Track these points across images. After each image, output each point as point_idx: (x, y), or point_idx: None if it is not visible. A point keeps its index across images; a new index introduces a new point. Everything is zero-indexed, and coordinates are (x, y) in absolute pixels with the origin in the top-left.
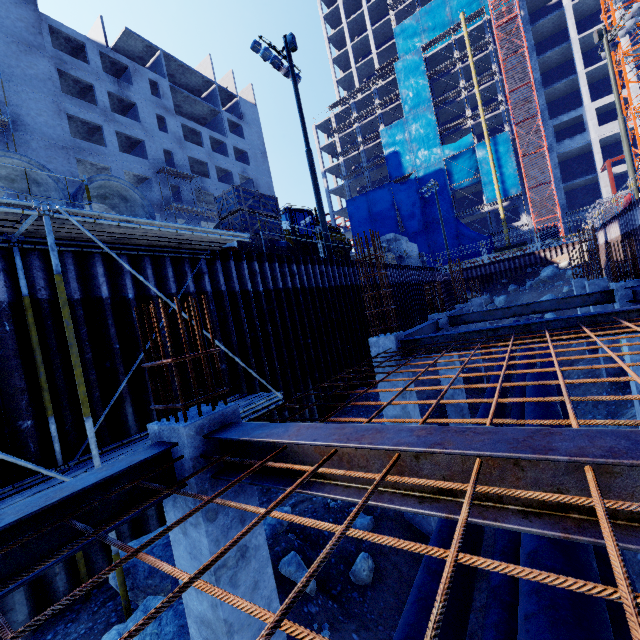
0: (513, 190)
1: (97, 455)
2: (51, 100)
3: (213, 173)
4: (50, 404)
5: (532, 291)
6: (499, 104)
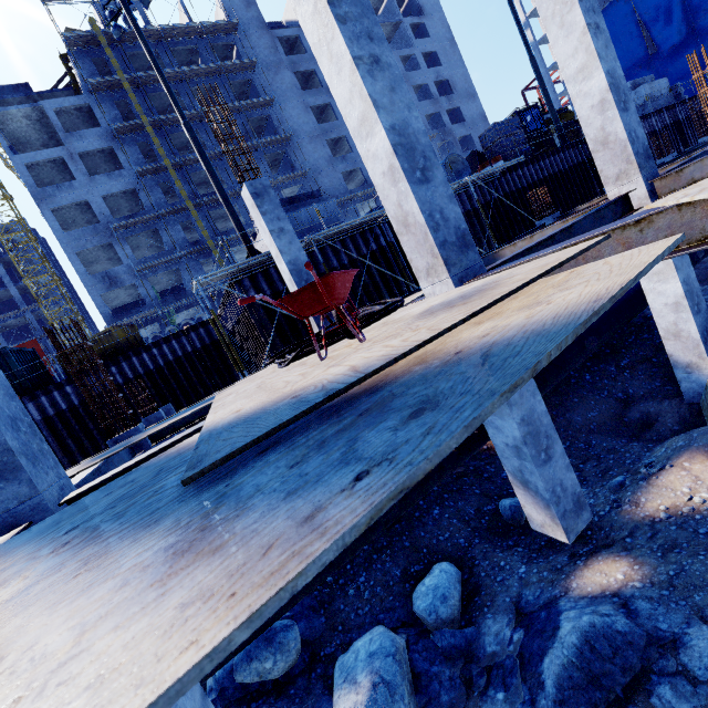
0: None
1: None
2: (299, 102)
3: (412, 96)
4: None
5: None
6: None
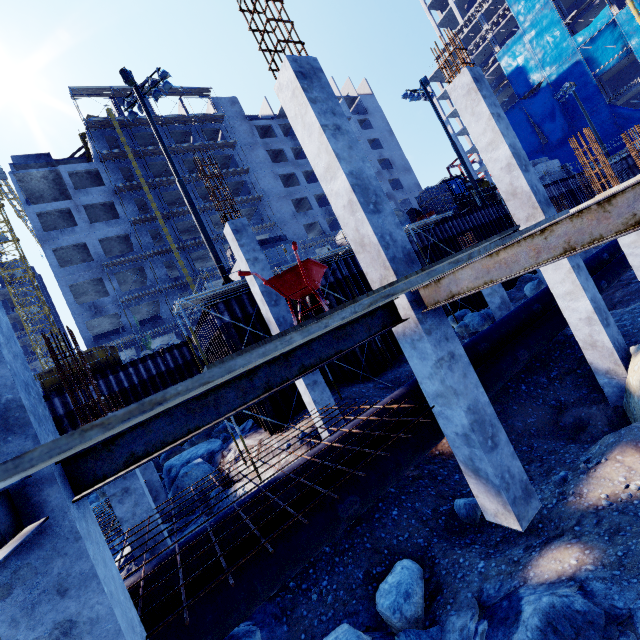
0: None
1: None
2: (270, 171)
3: None
4: None
5: None
6: None
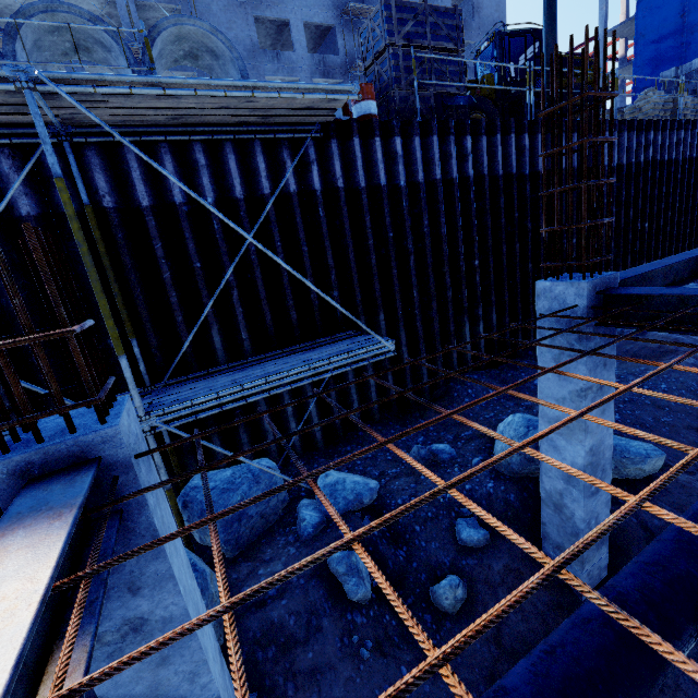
0: None
1: (136, 396)
2: None
3: None
4: (130, 326)
5: None
6: None
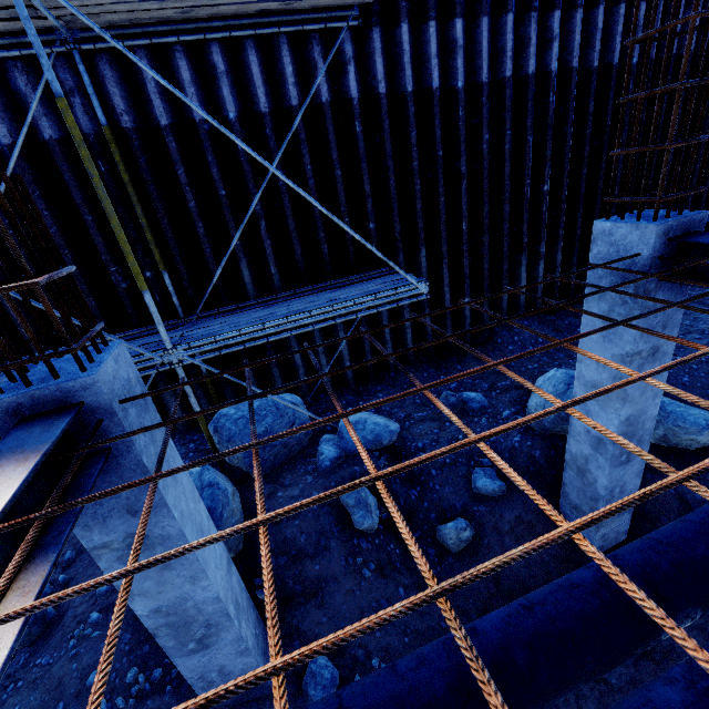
0: None
1: (162, 331)
2: None
3: None
4: (159, 258)
5: None
6: None
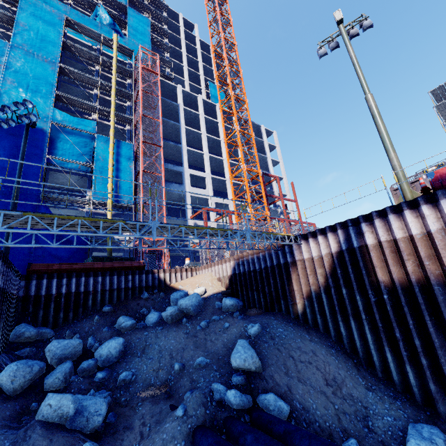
0: (126, 198)
1: None
2: None
3: None
4: None
5: (171, 330)
6: (128, 121)
